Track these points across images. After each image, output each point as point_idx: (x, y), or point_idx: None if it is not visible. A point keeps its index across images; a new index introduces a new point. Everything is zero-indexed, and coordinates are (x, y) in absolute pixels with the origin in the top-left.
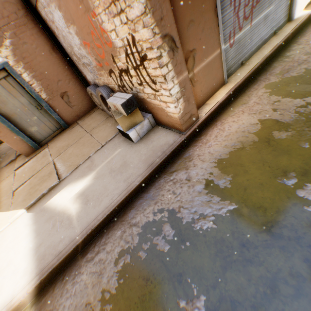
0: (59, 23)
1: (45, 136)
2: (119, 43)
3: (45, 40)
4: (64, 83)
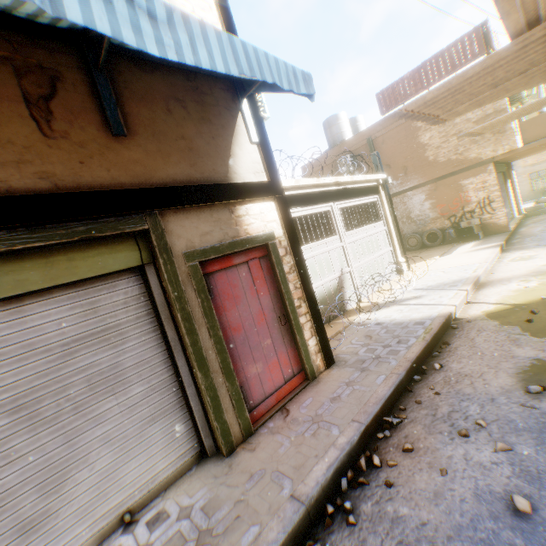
0: (414, 201)
1: None
2: (475, 200)
3: None
4: None
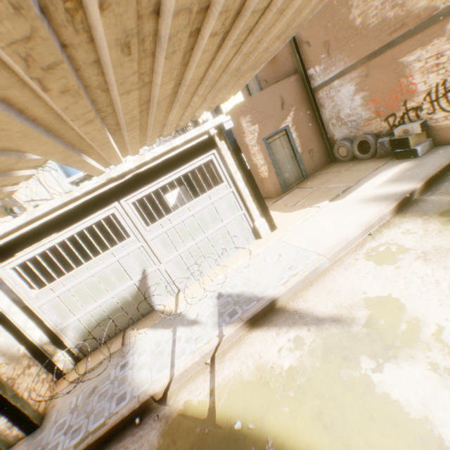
0: (342, 95)
1: (290, 183)
2: (423, 89)
3: (310, 112)
4: (313, 142)
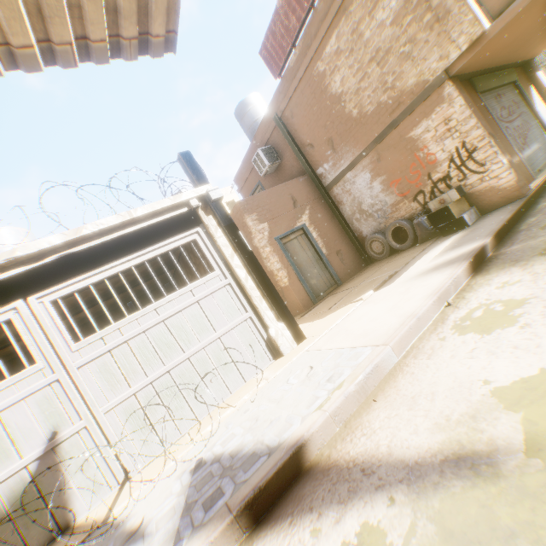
0: (359, 185)
1: (320, 292)
2: (444, 156)
3: (328, 211)
4: (339, 242)
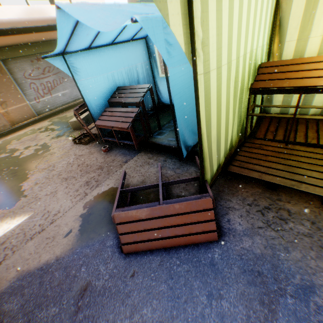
0: None
1: None
2: None
3: None
4: None
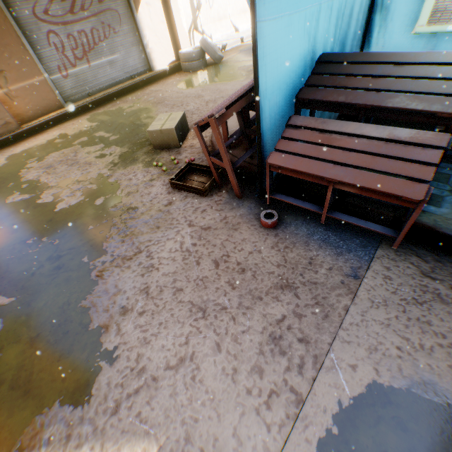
0: None
1: None
2: None
3: None
4: None
